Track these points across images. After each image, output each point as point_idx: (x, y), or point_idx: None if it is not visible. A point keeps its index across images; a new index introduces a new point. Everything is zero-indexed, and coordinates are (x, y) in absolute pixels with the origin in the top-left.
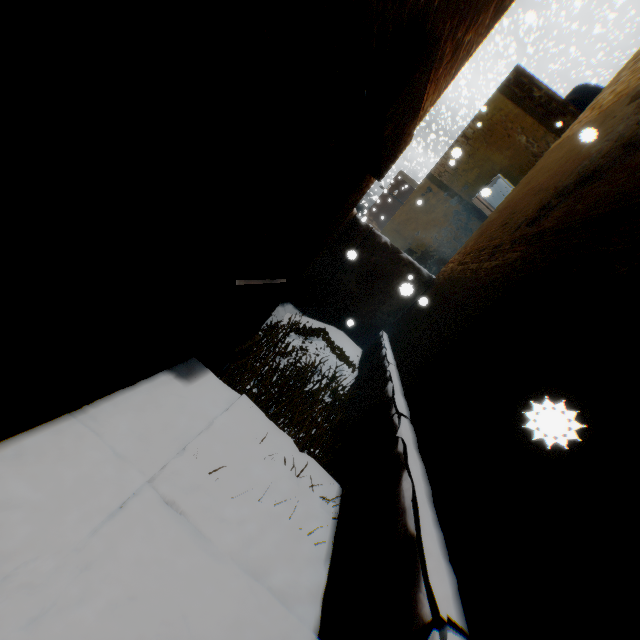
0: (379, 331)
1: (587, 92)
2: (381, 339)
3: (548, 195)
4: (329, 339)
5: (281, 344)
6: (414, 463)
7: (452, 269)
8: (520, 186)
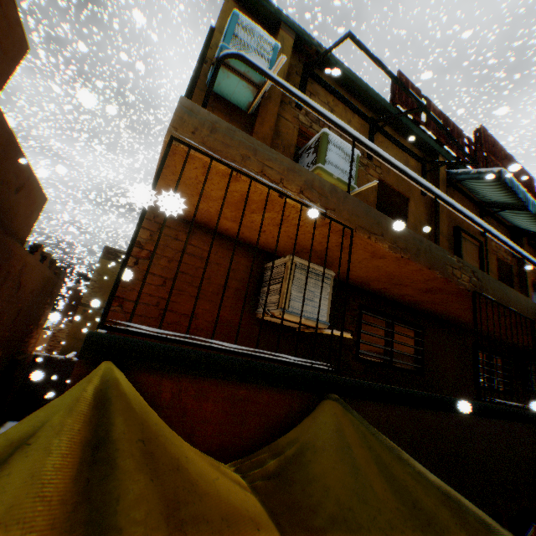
0: None
1: None
2: None
3: None
4: None
5: None
6: None
7: None
8: None
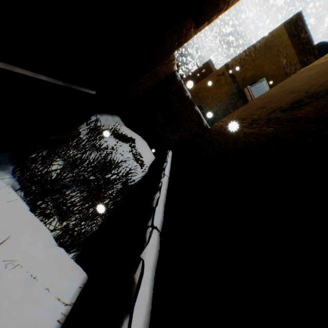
0: (168, 149)
1: (325, 47)
2: (167, 155)
3: (300, 95)
4: (134, 147)
5: (97, 142)
6: (142, 302)
7: (221, 126)
8: (277, 87)
